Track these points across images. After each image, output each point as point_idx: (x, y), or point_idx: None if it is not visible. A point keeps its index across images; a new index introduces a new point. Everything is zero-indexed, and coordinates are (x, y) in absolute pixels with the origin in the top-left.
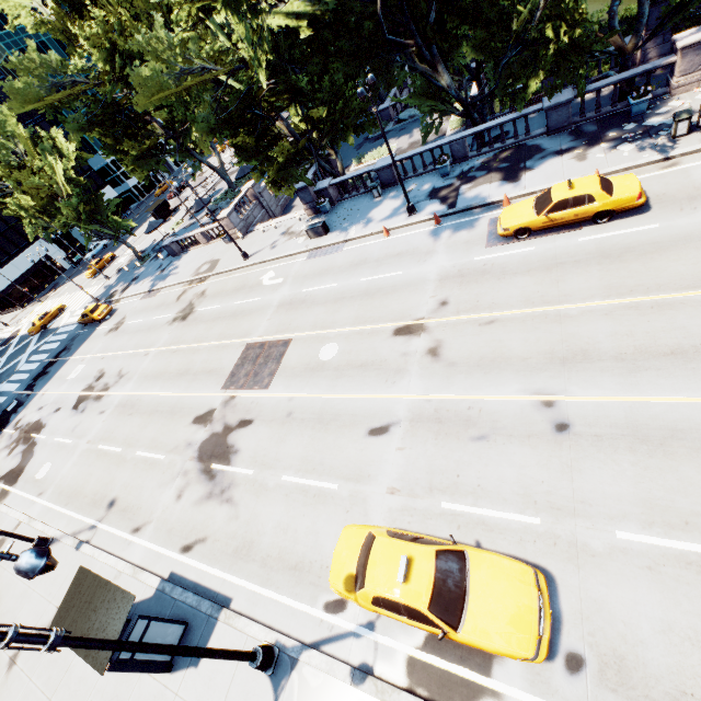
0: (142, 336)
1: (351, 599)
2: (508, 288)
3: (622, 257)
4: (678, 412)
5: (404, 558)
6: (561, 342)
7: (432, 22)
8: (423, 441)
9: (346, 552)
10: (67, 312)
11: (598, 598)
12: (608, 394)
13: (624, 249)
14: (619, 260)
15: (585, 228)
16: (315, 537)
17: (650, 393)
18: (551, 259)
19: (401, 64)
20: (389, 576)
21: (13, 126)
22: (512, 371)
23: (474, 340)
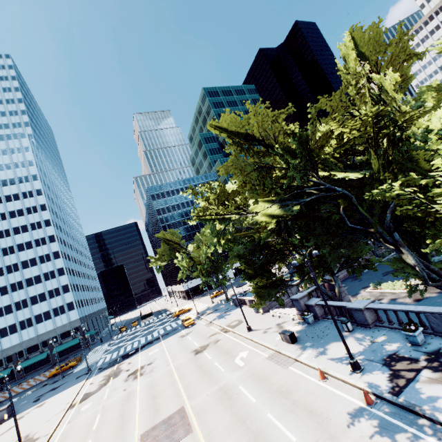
0: (180, 350)
1: None
2: None
3: None
4: None
5: None
6: None
7: (388, 219)
8: None
9: None
10: (189, 312)
11: None
12: None
13: None
14: None
15: None
16: None
17: None
18: None
19: (367, 240)
20: None
21: (206, 233)
22: None
23: None
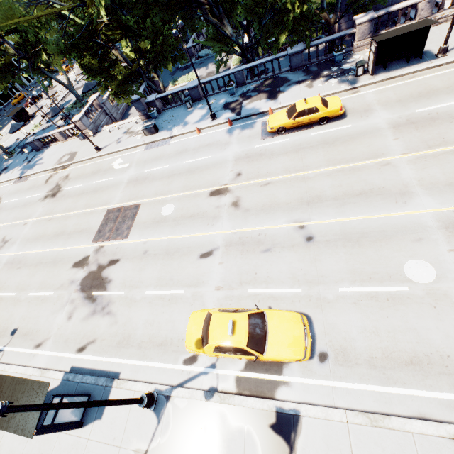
0: (19, 211)
1: (200, 353)
2: (275, 163)
3: (334, 144)
4: (364, 224)
5: (231, 321)
6: (306, 192)
7: None
8: (234, 257)
9: (194, 327)
10: None
11: (332, 323)
12: (331, 218)
13: (335, 139)
14: (333, 145)
15: (314, 127)
16: (173, 324)
17: (351, 216)
18: (298, 145)
19: (199, 16)
20: (223, 334)
21: None
22: (281, 211)
23: (259, 195)
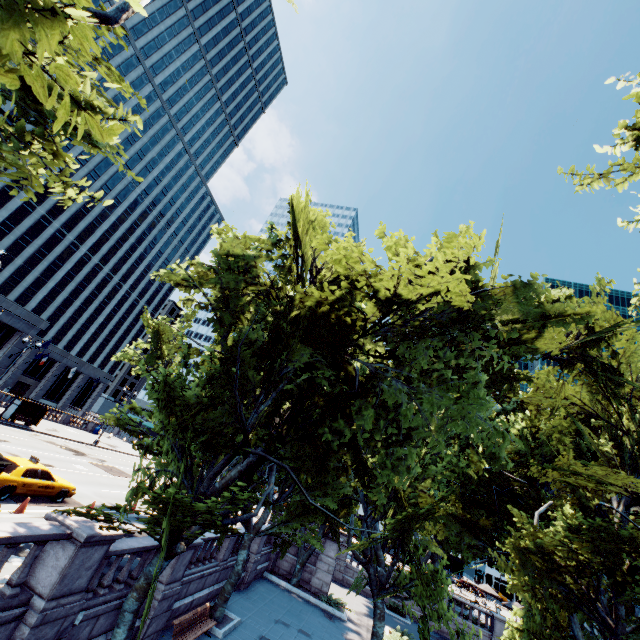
0: None
1: None
2: None
3: None
4: None
5: None
6: None
7: None
8: None
9: None
10: None
11: None
12: None
13: None
14: None
15: None
16: None
17: None
18: None
19: None
20: None
21: None
22: None
23: None
